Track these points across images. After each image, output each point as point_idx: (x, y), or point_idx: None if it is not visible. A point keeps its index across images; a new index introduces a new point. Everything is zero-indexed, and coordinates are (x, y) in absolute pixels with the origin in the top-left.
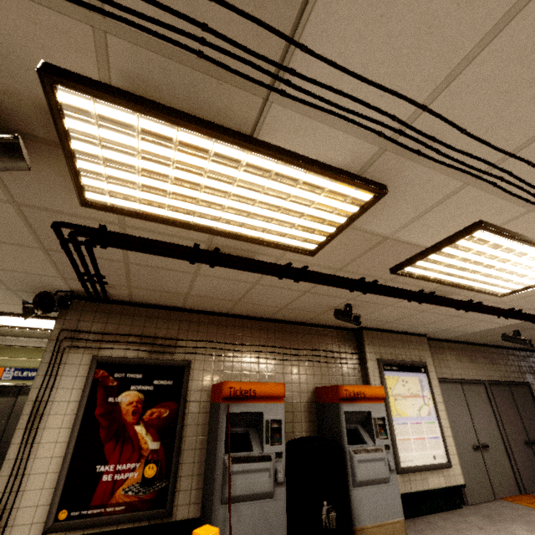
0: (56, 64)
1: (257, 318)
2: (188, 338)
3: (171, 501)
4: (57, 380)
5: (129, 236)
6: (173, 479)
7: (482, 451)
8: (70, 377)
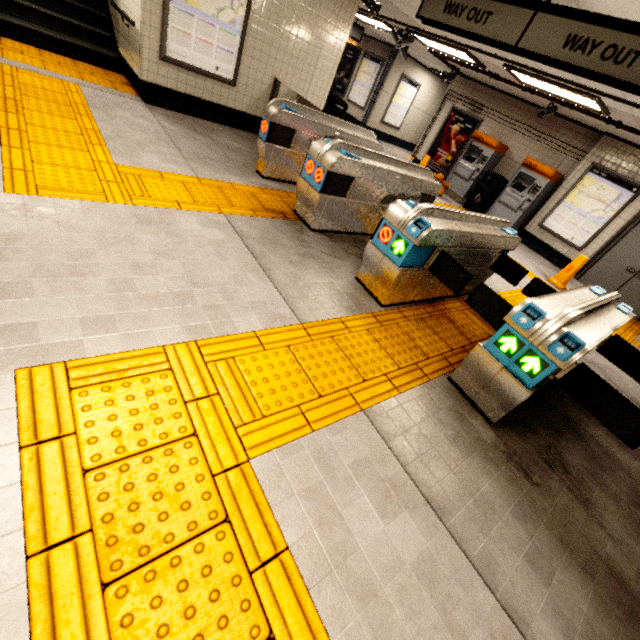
0: (407, 29)
1: (532, 104)
2: (489, 107)
3: (449, 172)
4: (440, 112)
5: (441, 56)
6: (453, 165)
7: (635, 277)
8: (444, 112)
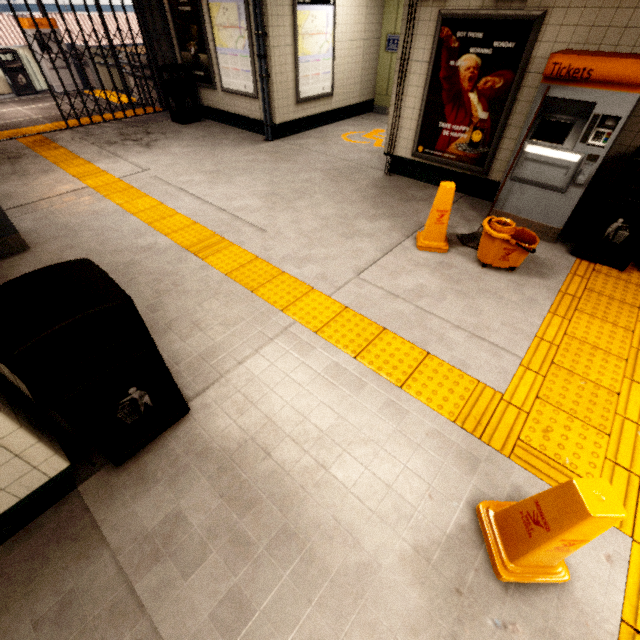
0: None
1: None
2: None
3: (488, 166)
4: (413, 40)
5: None
6: (492, 149)
7: None
8: (422, 36)
